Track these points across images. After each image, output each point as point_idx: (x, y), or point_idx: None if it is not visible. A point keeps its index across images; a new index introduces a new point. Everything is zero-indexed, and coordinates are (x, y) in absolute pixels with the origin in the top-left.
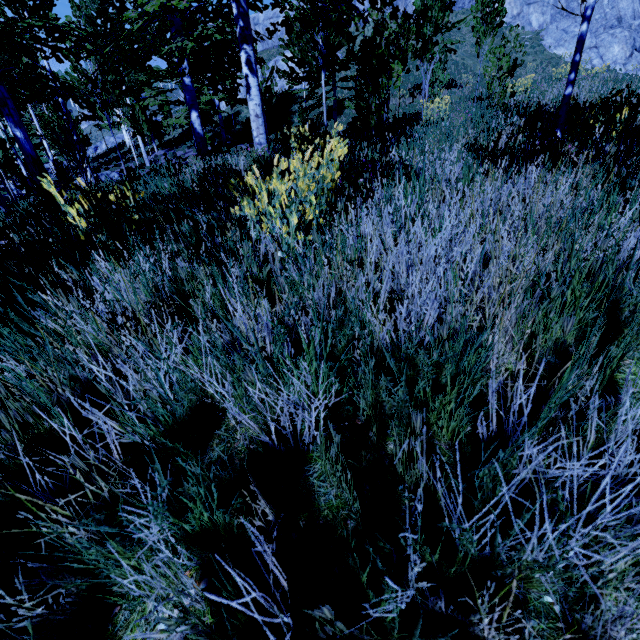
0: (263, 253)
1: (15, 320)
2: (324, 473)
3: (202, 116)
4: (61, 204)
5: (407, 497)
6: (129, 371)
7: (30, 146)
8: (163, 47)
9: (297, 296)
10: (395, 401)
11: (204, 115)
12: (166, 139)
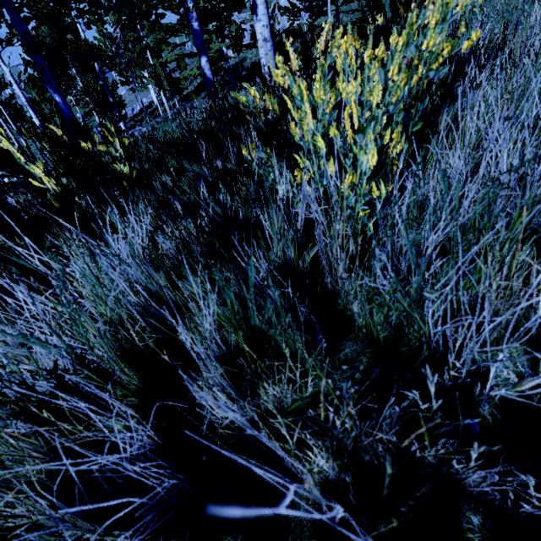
0: (300, 221)
1: None
2: None
3: (212, 65)
4: (21, 162)
5: None
6: None
7: (68, 109)
8: (174, 1)
9: (379, 315)
10: None
11: (214, 64)
12: (185, 93)
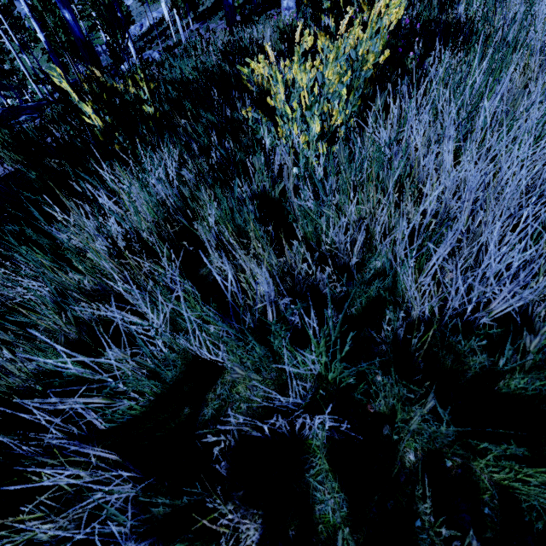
0: (277, 165)
1: (34, 238)
2: (322, 472)
3: None
4: (76, 102)
5: (425, 541)
6: (125, 314)
7: (78, 28)
8: None
9: (312, 225)
10: (431, 429)
11: None
12: (200, 10)
